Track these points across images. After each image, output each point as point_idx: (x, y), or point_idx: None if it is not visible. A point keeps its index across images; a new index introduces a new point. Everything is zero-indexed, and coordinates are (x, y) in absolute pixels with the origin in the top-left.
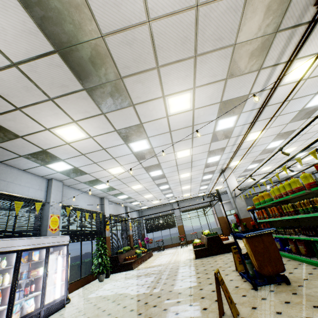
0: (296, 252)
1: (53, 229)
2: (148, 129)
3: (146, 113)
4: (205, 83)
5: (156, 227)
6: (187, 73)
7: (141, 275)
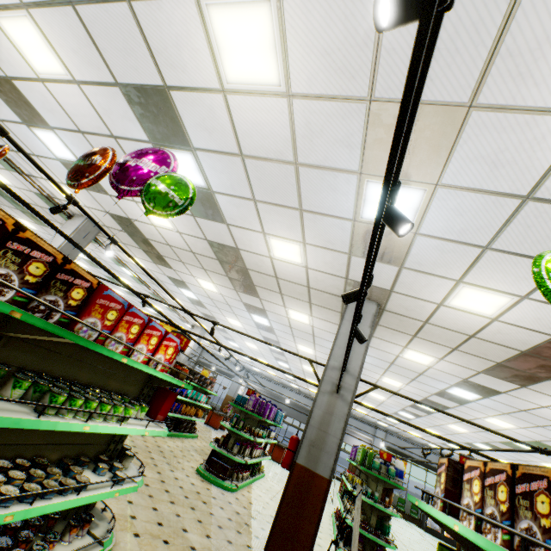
0: None
1: None
2: None
3: None
4: None
5: None
6: None
7: None
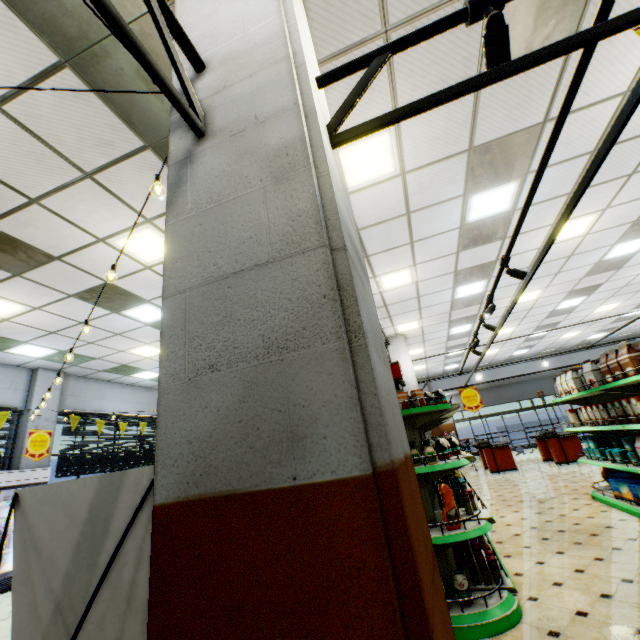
0: None
1: (36, 454)
2: (134, 289)
3: (99, 267)
4: (162, 211)
5: None
6: (106, 202)
7: None
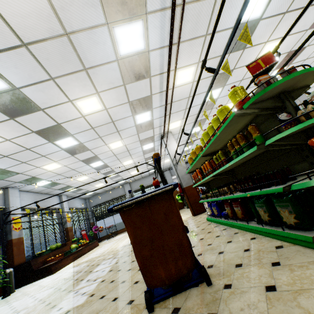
0: (232, 216)
1: None
2: None
3: None
4: None
5: (107, 213)
6: None
7: (48, 284)
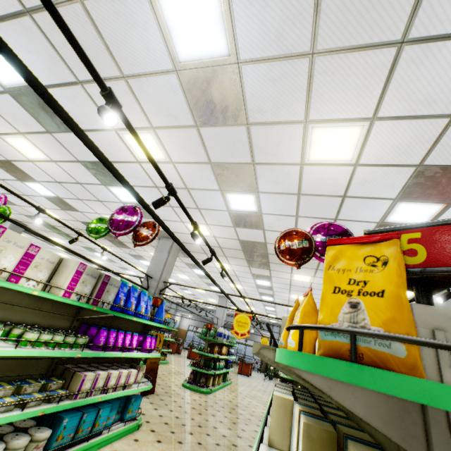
0: None
1: None
2: None
3: None
4: None
5: None
6: None
7: None
